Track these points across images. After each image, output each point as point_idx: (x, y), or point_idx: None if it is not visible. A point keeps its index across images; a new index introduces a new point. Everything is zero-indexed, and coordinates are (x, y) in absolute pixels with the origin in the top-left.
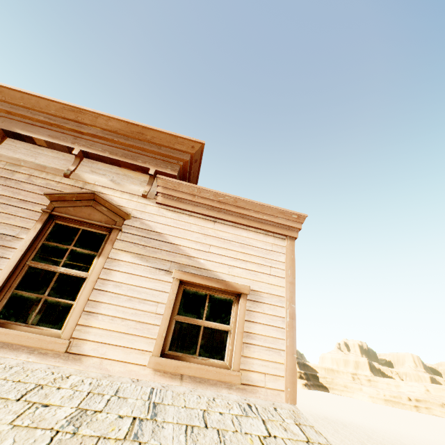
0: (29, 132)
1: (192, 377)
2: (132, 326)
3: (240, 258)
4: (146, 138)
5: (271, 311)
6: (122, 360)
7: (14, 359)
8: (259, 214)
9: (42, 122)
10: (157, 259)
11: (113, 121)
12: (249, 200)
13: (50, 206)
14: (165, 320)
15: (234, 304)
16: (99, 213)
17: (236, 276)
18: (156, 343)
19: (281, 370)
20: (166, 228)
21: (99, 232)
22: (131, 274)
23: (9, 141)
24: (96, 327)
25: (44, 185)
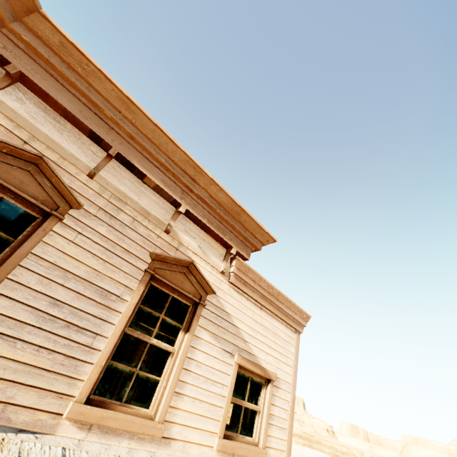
0: (145, 169)
1: (239, 456)
2: (206, 408)
3: (272, 346)
4: (240, 219)
5: (283, 395)
6: (198, 442)
7: (117, 446)
8: (287, 309)
9: (160, 163)
10: (225, 340)
11: (223, 193)
12: (286, 296)
13: (152, 266)
14: (228, 403)
15: (264, 387)
16: (189, 282)
17: (268, 363)
18: (222, 426)
19: (284, 445)
20: (233, 309)
21: (184, 302)
22: (208, 354)
23: (114, 163)
24: (182, 409)
25: (146, 235)
